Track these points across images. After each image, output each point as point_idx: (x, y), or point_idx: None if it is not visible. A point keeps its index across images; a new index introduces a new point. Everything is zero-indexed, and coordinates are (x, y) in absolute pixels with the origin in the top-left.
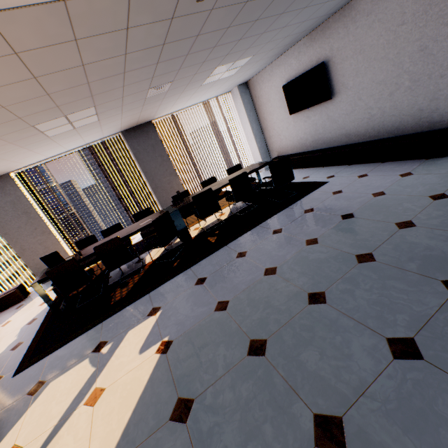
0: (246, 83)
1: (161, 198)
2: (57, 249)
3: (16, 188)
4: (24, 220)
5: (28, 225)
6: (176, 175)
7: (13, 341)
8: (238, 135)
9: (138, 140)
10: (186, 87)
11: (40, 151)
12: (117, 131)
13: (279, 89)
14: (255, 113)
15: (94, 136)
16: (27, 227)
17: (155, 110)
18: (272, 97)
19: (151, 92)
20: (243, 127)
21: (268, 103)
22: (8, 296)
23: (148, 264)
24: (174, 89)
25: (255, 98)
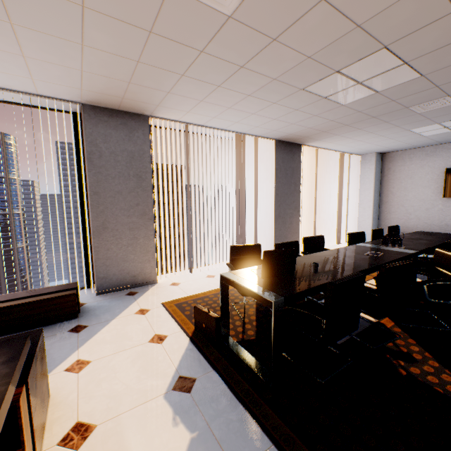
0: (381, 154)
1: (277, 230)
2: (146, 246)
3: (146, 139)
4: (130, 184)
5: (131, 194)
6: (299, 211)
7: (192, 446)
8: (344, 198)
9: (284, 156)
10: (416, 121)
11: (236, 106)
12: (275, 137)
13: (436, 170)
14: (379, 184)
15: (269, 127)
16: (128, 196)
17: (339, 133)
18: (418, 175)
19: (431, 102)
20: (359, 192)
21: (407, 179)
22: (59, 299)
23: (388, 324)
24: (415, 117)
25: (388, 170)
